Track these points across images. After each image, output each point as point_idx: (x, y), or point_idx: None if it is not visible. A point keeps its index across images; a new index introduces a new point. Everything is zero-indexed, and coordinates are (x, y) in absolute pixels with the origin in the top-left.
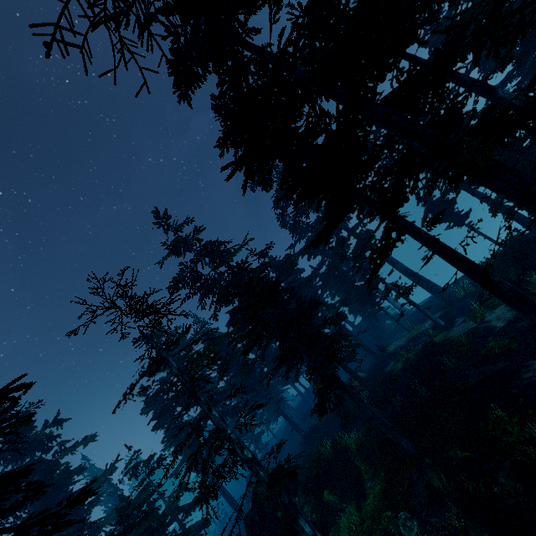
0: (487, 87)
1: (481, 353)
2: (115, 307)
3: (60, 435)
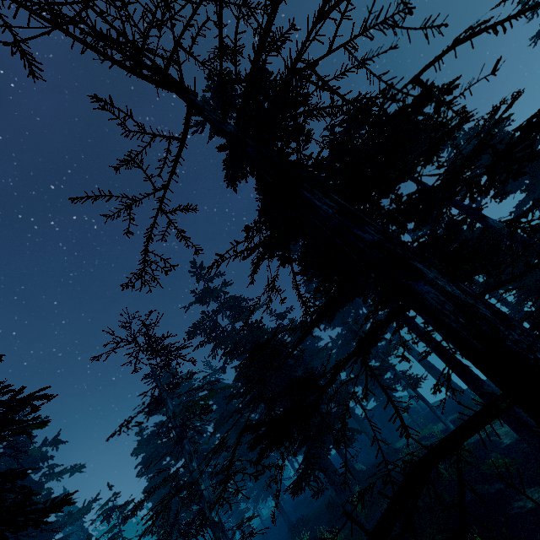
0: (480, 215)
1: (480, 469)
2: (135, 342)
3: (53, 456)
